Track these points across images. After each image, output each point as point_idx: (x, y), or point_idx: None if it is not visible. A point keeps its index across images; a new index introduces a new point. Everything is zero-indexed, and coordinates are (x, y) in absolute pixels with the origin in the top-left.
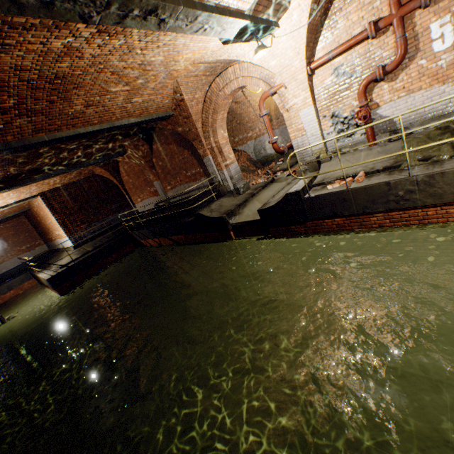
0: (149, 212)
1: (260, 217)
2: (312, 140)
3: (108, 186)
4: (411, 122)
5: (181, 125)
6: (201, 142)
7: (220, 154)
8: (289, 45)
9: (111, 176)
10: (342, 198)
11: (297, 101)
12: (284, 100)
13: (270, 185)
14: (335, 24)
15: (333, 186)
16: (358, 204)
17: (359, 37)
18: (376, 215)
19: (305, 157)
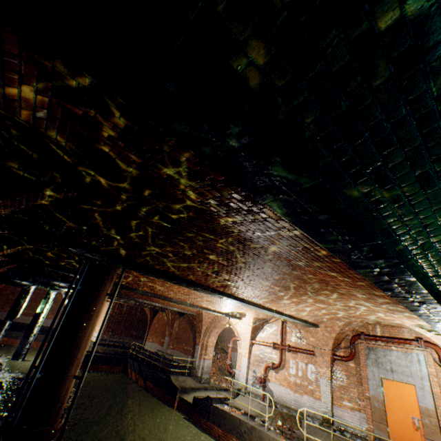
0: (149, 352)
1: (193, 401)
2: (242, 376)
3: (143, 319)
4: (279, 400)
5: (197, 321)
6: (200, 336)
7: (205, 349)
8: (245, 327)
9: (149, 314)
10: (225, 416)
11: (243, 351)
12: (240, 346)
13: (222, 390)
14: (265, 331)
15: (228, 407)
16: (229, 425)
17: (269, 344)
18: (233, 438)
19: (237, 384)
